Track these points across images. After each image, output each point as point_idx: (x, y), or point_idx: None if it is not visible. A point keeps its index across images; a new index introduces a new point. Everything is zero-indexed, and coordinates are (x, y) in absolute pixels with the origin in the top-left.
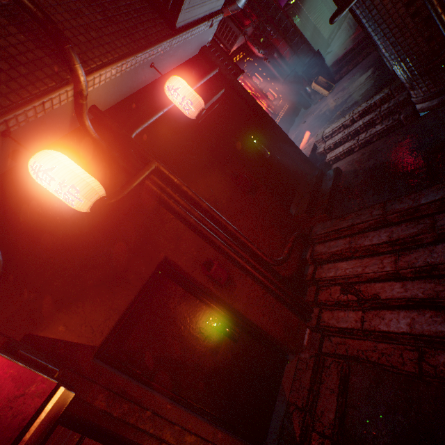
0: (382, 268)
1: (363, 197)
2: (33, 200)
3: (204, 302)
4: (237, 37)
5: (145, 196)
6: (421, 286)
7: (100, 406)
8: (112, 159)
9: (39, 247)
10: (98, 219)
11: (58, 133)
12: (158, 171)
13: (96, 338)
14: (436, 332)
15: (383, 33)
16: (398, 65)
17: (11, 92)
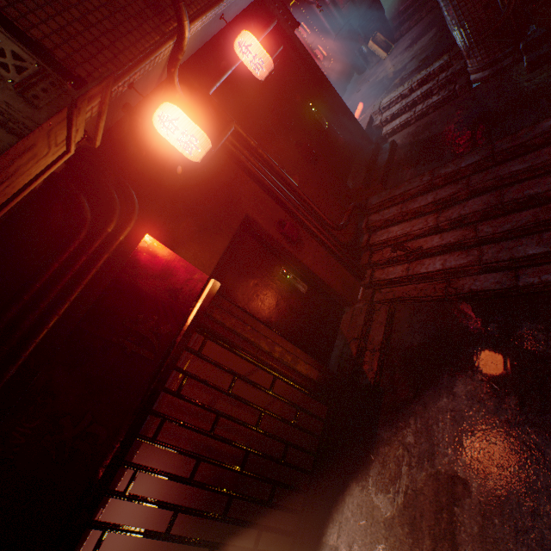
0: (426, 225)
1: (415, 167)
2: (140, 153)
3: (278, 258)
4: None
5: (225, 157)
6: (453, 234)
7: (216, 318)
8: (196, 118)
9: (153, 194)
10: (191, 175)
11: (149, 89)
12: (237, 133)
13: (206, 271)
14: (460, 265)
15: None
16: (457, 31)
17: (131, 45)
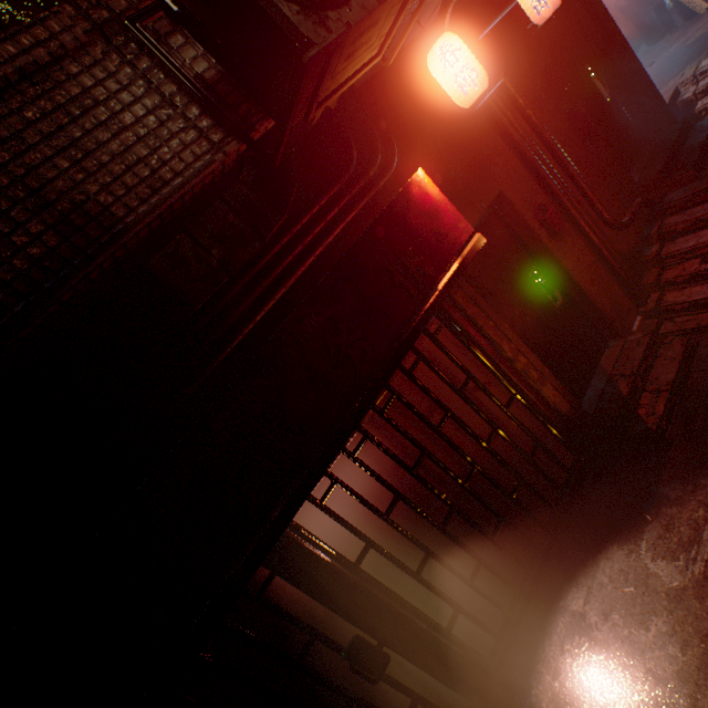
0: None
1: None
2: (398, 104)
3: (529, 256)
4: None
5: (483, 120)
6: None
7: (457, 301)
8: None
9: (407, 150)
10: (446, 135)
11: (415, 33)
12: (503, 88)
13: None
14: None
15: None
16: None
17: None
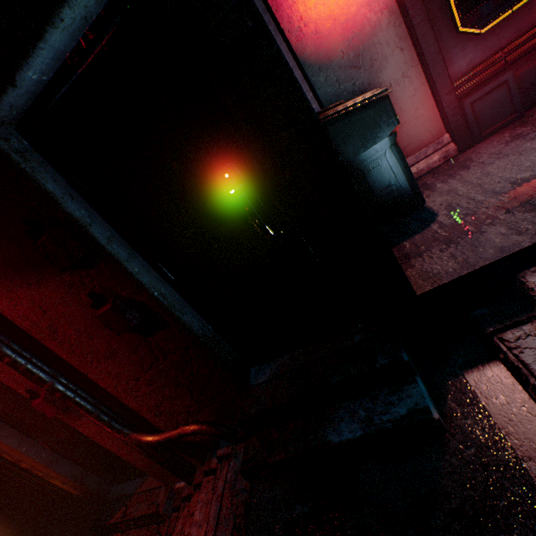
0: None
1: None
2: None
3: None
4: None
5: None
6: None
7: None
8: None
9: None
10: None
11: None
12: None
13: None
14: None
15: None
16: None
17: None
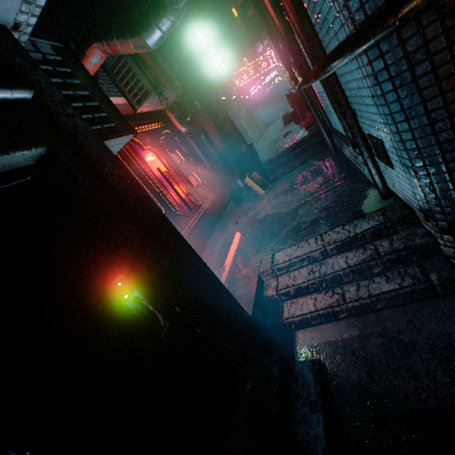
0: None
1: None
2: None
3: None
4: (148, 94)
5: None
6: None
7: None
8: None
9: None
10: None
11: None
12: None
13: None
14: None
15: (429, 117)
16: (438, 186)
17: None
